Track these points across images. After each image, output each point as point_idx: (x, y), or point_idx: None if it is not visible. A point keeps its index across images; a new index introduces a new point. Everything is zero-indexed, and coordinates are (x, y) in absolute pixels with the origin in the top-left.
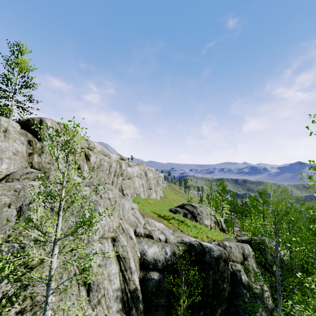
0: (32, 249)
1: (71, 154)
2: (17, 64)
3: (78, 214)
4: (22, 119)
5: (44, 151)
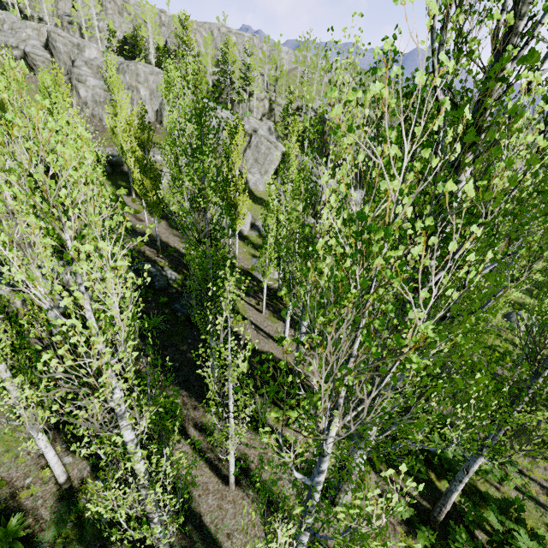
0: (90, 29)
1: (115, 6)
2: None
3: (100, 22)
4: None
5: (103, 5)
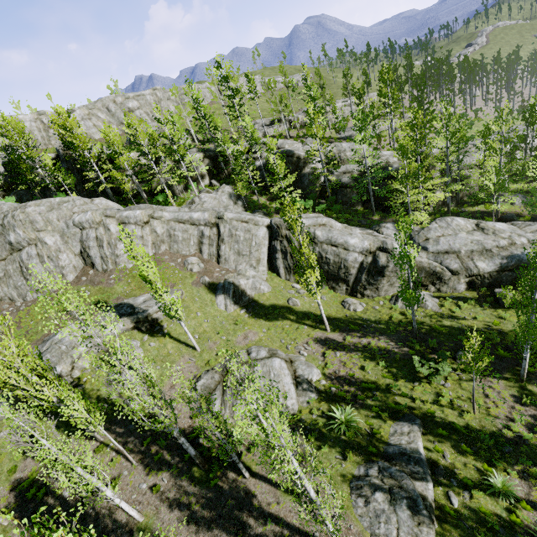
0: None
1: None
2: None
3: None
4: None
5: None
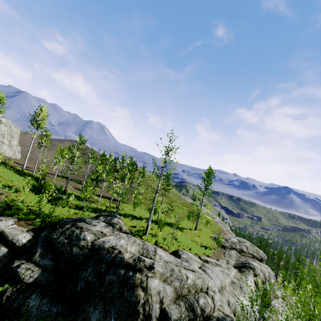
0: None
1: None
2: (209, 183)
3: None
4: (256, 255)
5: None
